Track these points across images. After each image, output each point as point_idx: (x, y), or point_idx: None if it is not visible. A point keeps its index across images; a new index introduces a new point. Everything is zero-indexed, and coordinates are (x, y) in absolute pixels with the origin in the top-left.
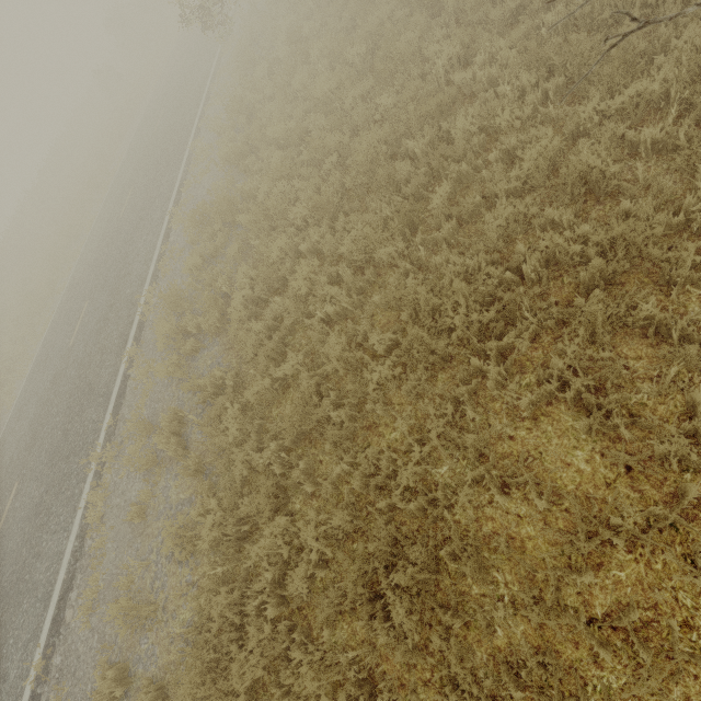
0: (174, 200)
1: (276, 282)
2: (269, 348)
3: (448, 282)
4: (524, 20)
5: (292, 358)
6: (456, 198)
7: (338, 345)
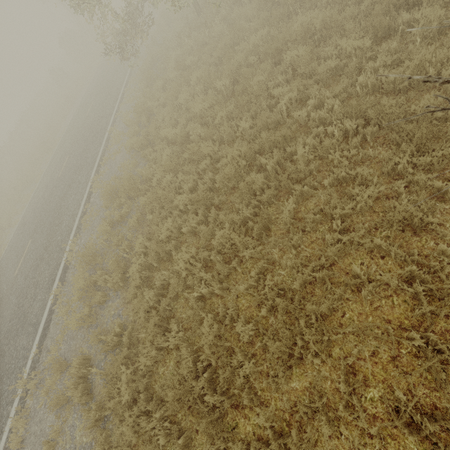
0: (95, 170)
1: (164, 253)
2: (157, 320)
3: (298, 286)
4: (342, 77)
5: (175, 330)
6: (299, 207)
7: (211, 332)
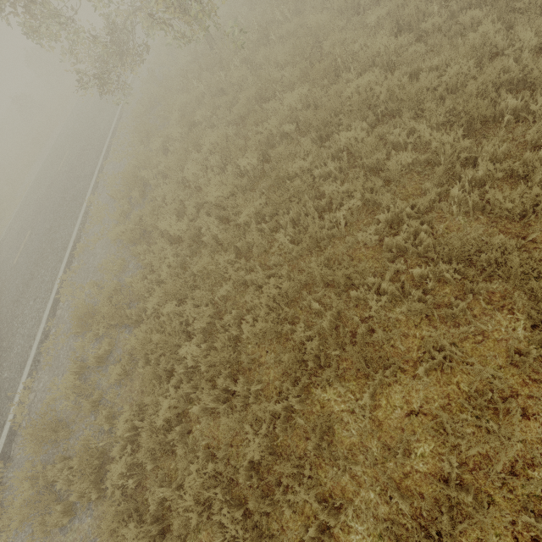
0: (66, 264)
1: (163, 446)
2: None
3: None
4: (425, 181)
5: None
6: (376, 397)
7: None
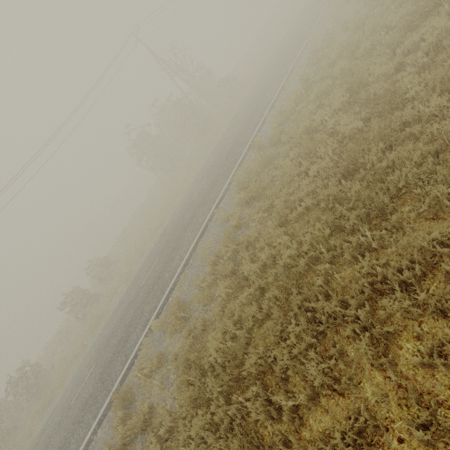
0: None
1: None
2: None
3: None
4: None
5: None
6: None
7: None
